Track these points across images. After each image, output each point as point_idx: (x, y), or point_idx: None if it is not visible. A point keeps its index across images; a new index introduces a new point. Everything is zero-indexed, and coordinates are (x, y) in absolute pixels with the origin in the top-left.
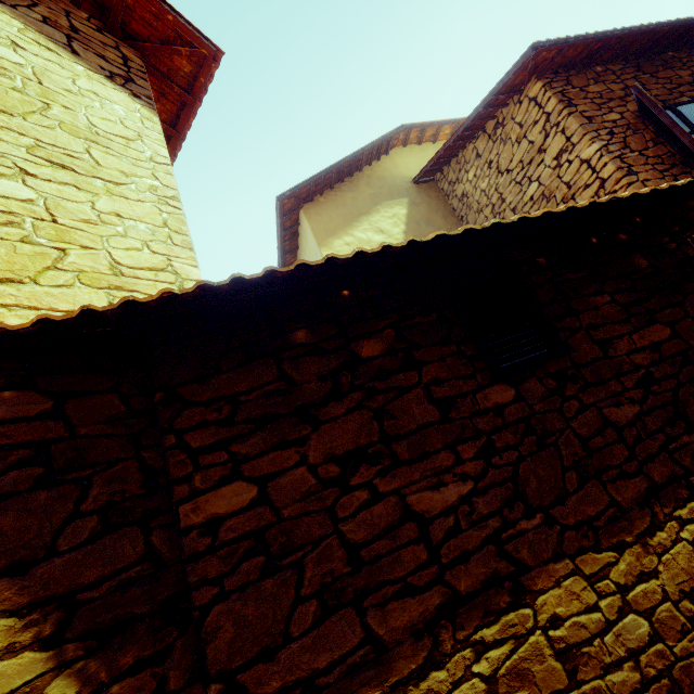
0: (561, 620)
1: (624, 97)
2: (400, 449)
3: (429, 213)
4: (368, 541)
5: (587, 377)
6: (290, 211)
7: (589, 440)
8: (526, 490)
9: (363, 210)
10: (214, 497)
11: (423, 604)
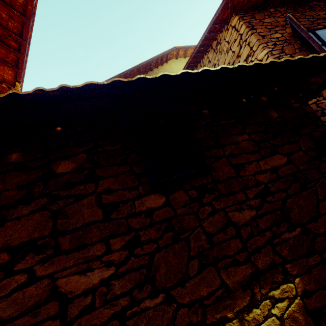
0: None
1: (284, 25)
2: (64, 241)
3: None
4: (13, 318)
5: (221, 190)
6: None
7: (213, 236)
8: (156, 275)
9: None
10: None
11: None
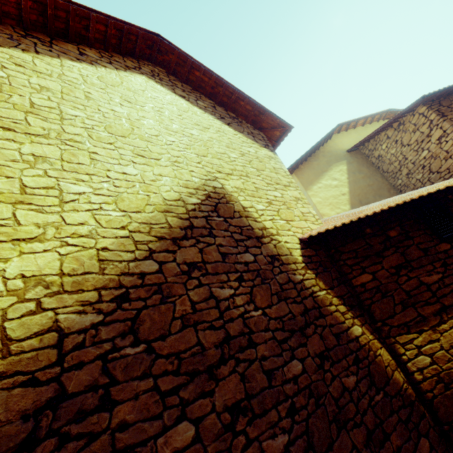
0: None
1: None
2: (413, 264)
3: (359, 166)
4: (411, 290)
5: None
6: None
7: None
8: None
9: (324, 170)
10: (360, 277)
11: (434, 307)
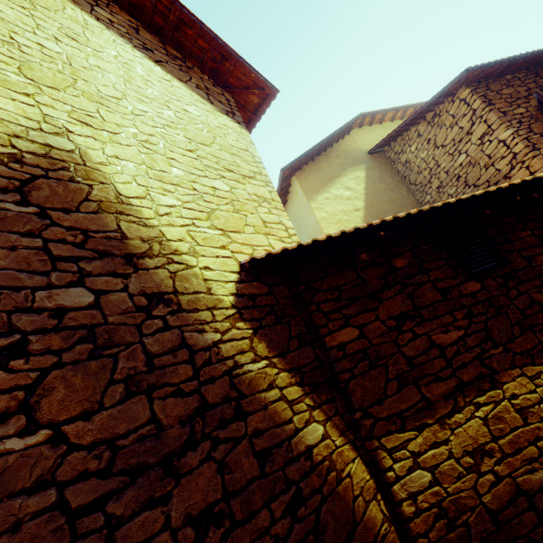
0: (517, 396)
1: (527, 96)
2: (424, 313)
3: (381, 174)
4: (415, 356)
5: (520, 277)
6: (286, 178)
7: (524, 311)
8: (492, 335)
9: (335, 175)
10: (339, 334)
11: (447, 385)
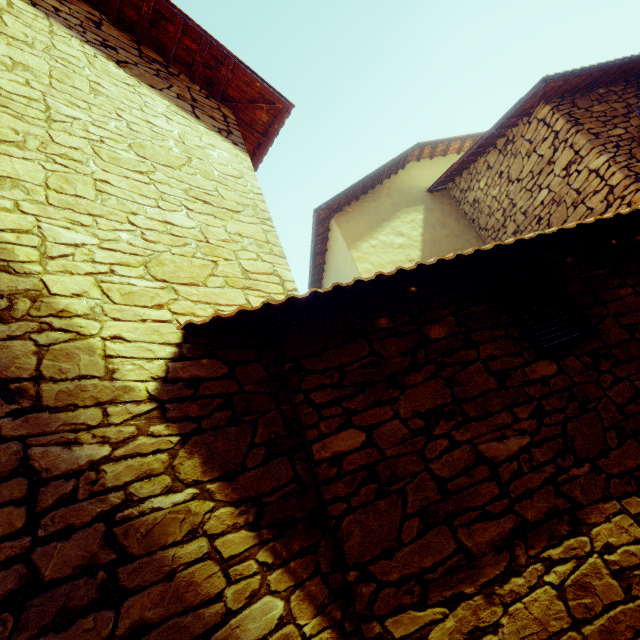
0: (613, 548)
1: (626, 114)
2: (469, 409)
3: (443, 217)
4: (451, 477)
5: (618, 356)
6: (323, 220)
7: (624, 407)
8: (574, 445)
9: (385, 217)
10: (335, 439)
11: (499, 527)
